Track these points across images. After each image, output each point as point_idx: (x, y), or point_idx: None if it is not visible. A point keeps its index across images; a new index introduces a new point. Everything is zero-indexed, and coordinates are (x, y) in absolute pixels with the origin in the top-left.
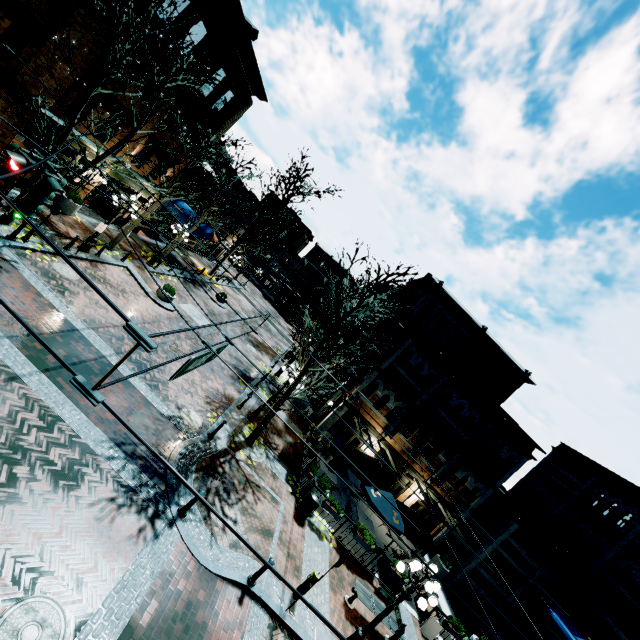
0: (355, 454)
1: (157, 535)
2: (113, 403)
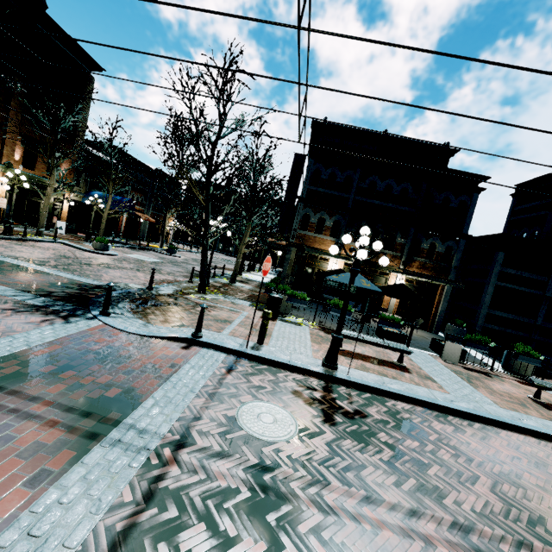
0: (317, 274)
1: (70, 322)
2: (26, 279)
